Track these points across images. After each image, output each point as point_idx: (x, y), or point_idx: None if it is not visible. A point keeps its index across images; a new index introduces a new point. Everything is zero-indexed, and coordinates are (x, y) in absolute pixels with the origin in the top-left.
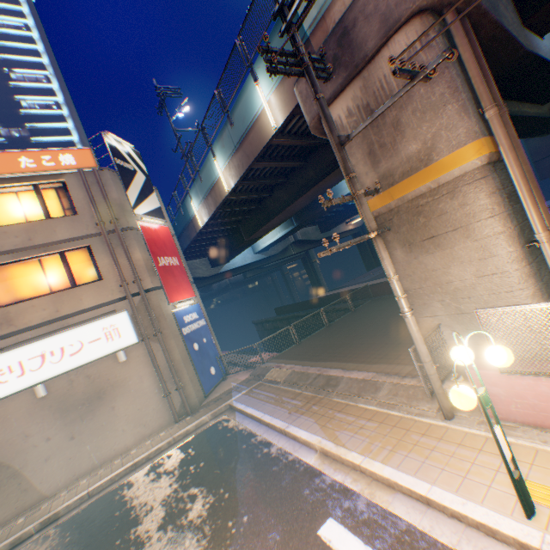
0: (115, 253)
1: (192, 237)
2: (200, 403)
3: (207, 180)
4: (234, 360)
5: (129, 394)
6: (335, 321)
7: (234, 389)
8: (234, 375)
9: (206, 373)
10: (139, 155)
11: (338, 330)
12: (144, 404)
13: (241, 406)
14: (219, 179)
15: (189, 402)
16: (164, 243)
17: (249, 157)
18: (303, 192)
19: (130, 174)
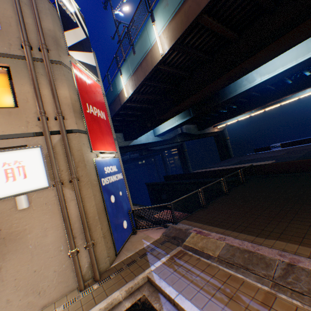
0: (37, 80)
1: (116, 110)
2: (110, 263)
3: (140, 51)
4: (140, 213)
5: (24, 251)
6: (232, 191)
7: (148, 251)
8: (143, 230)
9: (119, 227)
10: (83, 18)
11: (245, 199)
12: (43, 264)
13: (168, 289)
14: (154, 45)
15: (98, 263)
16: (94, 95)
17: (199, 4)
18: (228, 69)
19: (70, 22)
